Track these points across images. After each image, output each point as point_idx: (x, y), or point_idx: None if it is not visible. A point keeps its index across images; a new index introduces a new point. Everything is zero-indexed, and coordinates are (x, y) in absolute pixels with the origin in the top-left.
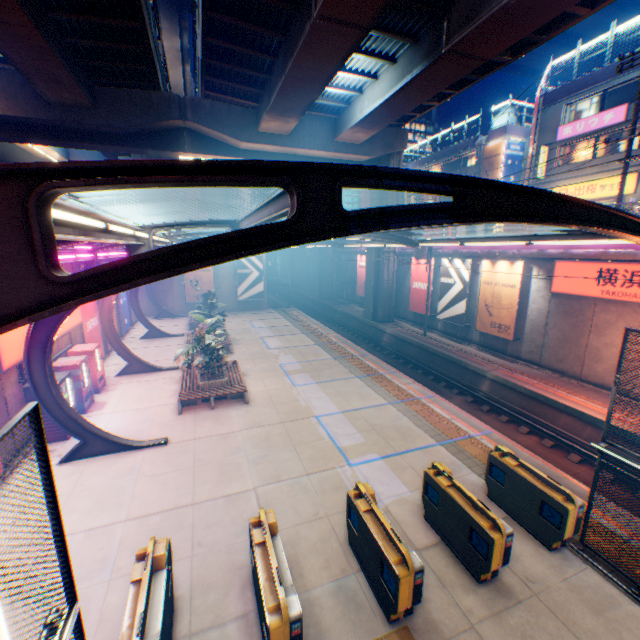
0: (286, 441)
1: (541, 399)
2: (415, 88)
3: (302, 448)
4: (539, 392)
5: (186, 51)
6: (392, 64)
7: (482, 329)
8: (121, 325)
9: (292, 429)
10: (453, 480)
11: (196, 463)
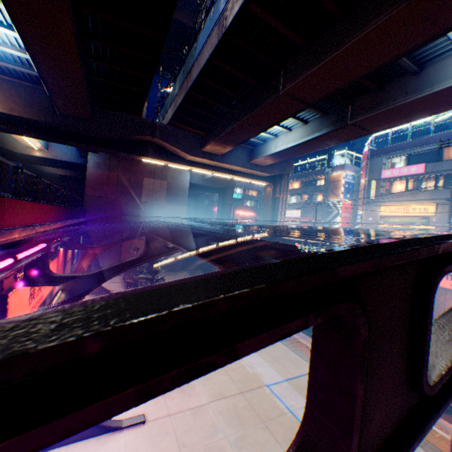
0: (254, 416)
1: None
2: (320, 140)
3: (272, 425)
4: None
5: None
6: (305, 124)
7: None
8: None
9: (253, 401)
10: None
11: (181, 449)
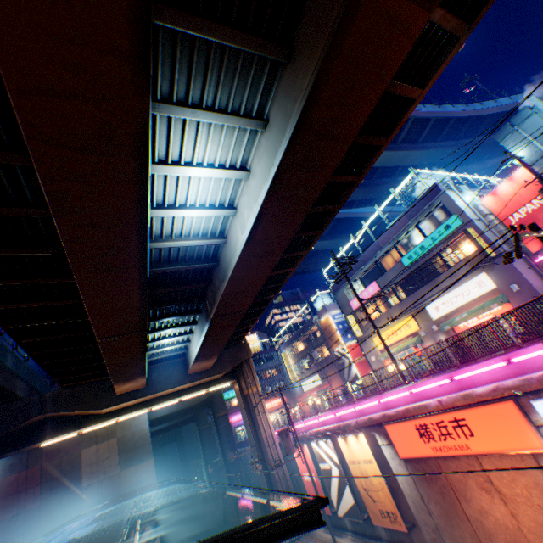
0: None
1: None
2: (214, 333)
3: None
4: None
5: None
6: (195, 324)
7: (378, 520)
8: None
9: None
10: None
11: None
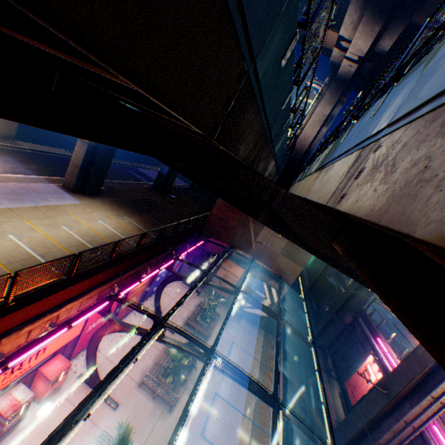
0: None
1: None
2: None
3: None
4: None
5: (330, 117)
6: None
7: None
8: (146, 293)
9: None
10: None
11: None
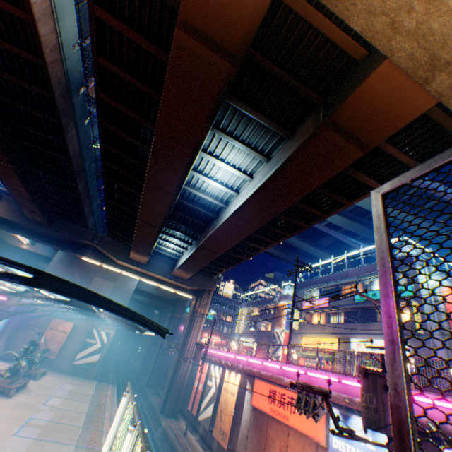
0: None
1: None
2: (197, 257)
3: None
4: None
5: None
6: (190, 245)
7: (216, 433)
8: None
9: None
10: None
11: None
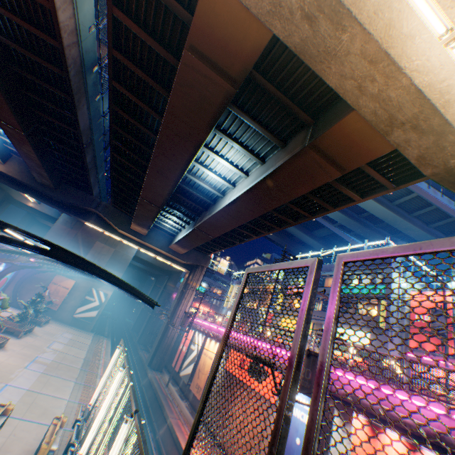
0: None
1: (178, 444)
2: (192, 237)
3: None
4: (180, 437)
5: None
6: (188, 225)
7: (193, 387)
8: None
9: None
10: (3, 408)
11: None
